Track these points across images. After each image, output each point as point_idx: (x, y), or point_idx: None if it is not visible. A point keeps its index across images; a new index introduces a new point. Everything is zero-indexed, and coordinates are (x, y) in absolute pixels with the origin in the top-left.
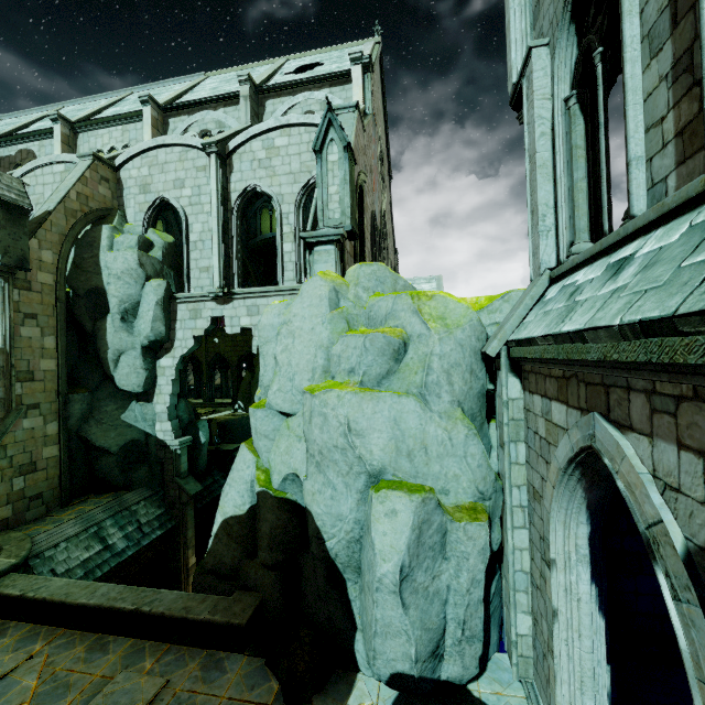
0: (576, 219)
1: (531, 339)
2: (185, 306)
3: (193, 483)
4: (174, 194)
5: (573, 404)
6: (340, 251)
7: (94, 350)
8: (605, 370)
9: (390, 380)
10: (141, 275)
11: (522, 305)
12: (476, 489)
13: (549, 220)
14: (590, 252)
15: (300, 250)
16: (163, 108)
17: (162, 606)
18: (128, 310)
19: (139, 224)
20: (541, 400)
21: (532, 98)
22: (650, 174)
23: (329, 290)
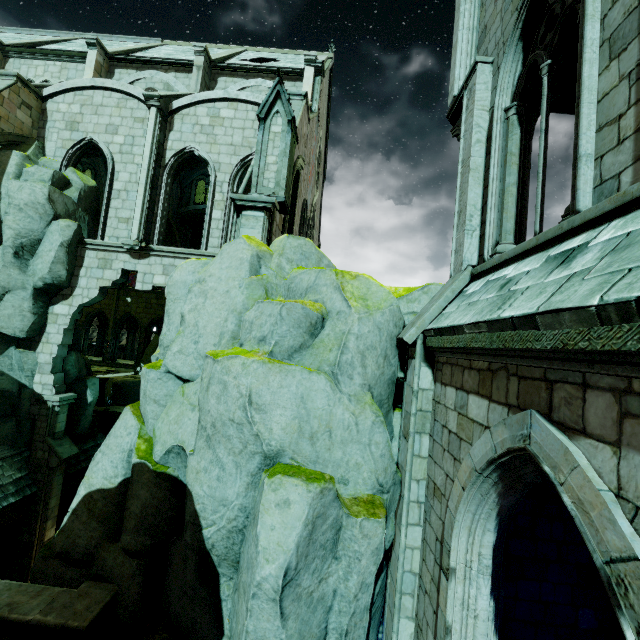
0: (504, 221)
1: (456, 327)
2: (95, 254)
3: (68, 445)
4: (104, 138)
5: (498, 399)
6: (270, 220)
7: None
8: (552, 363)
9: (302, 355)
10: (48, 212)
11: (443, 297)
12: (376, 481)
13: (475, 221)
14: (523, 248)
15: (229, 219)
16: (111, 57)
17: None
18: (25, 245)
19: (58, 160)
20: (455, 392)
21: (472, 107)
22: (599, 171)
23: (252, 254)
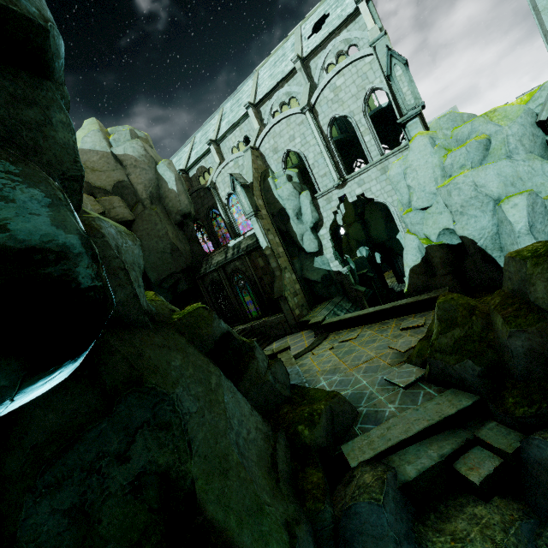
0: None
1: None
2: (322, 199)
3: (360, 287)
4: (291, 145)
5: None
6: (422, 119)
7: (289, 239)
8: None
9: (486, 160)
10: (296, 193)
11: None
12: None
13: None
14: None
15: (375, 136)
16: (255, 105)
17: (403, 302)
18: (297, 213)
19: (280, 170)
20: None
21: None
22: None
23: (428, 139)
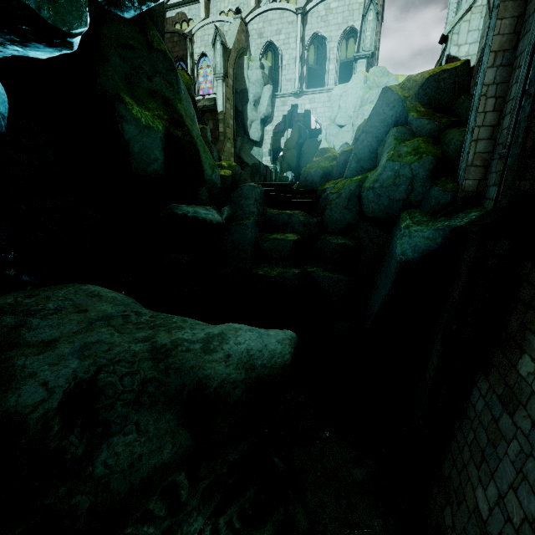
0: None
1: None
2: (279, 100)
3: None
4: (276, 38)
5: None
6: (368, 62)
7: (241, 120)
8: None
9: None
10: (262, 83)
11: None
12: None
13: None
14: None
15: (337, 68)
16: None
17: None
18: (256, 100)
19: (257, 56)
20: None
21: None
22: None
23: (364, 77)
